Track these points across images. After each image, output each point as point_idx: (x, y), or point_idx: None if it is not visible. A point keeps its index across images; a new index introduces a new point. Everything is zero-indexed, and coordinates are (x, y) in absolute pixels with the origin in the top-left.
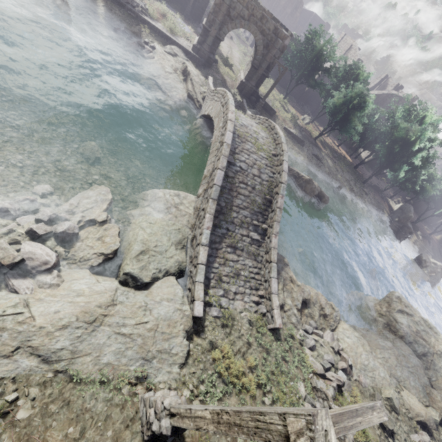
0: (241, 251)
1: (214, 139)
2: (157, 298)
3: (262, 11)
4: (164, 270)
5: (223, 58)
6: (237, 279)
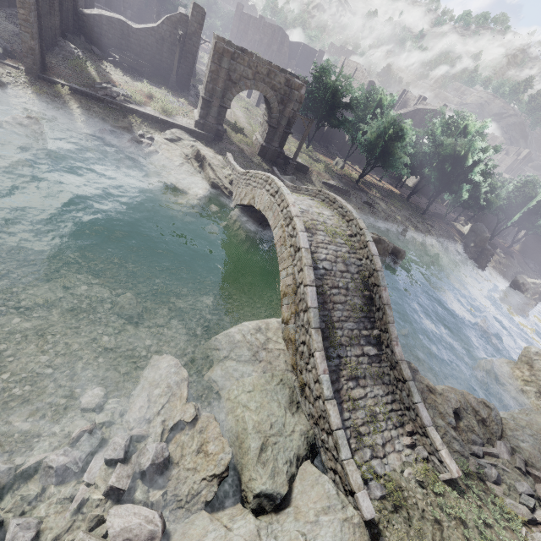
0: (364, 379)
1: (278, 241)
2: (309, 514)
3: (267, 66)
4: (294, 457)
5: (229, 123)
6: (376, 422)
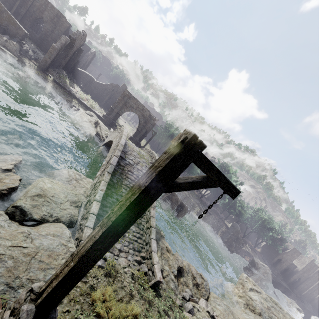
0: None
1: (112, 146)
2: (42, 232)
3: (143, 107)
4: (55, 217)
5: (120, 126)
6: (123, 239)
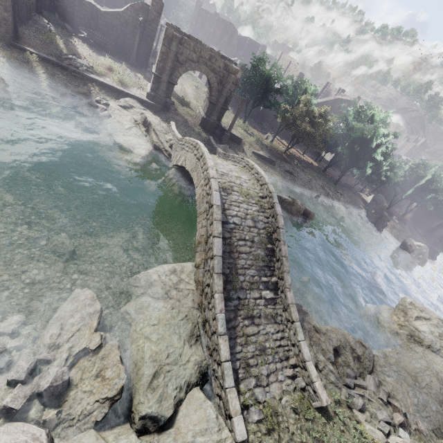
0: (259, 319)
1: (198, 197)
2: (188, 435)
3: (210, 52)
4: (185, 384)
5: (178, 98)
6: (265, 355)
